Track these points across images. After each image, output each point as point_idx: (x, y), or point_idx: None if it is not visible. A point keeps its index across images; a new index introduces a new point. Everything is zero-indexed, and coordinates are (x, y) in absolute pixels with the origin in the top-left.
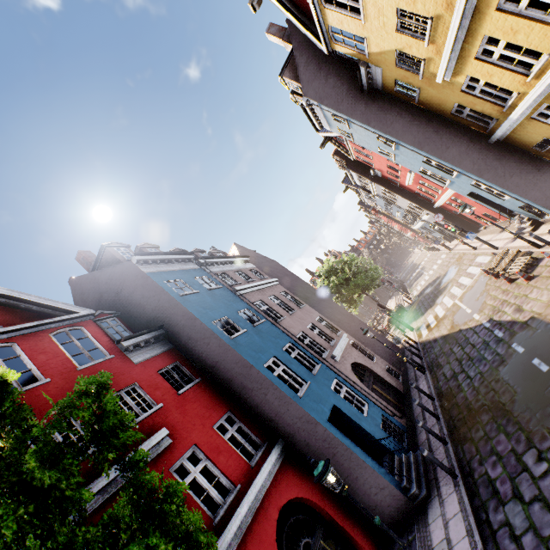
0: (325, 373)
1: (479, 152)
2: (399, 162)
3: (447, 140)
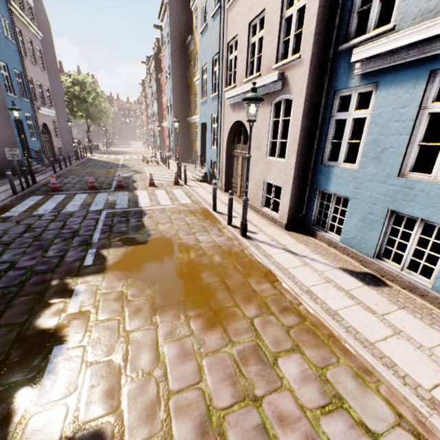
0: (28, 106)
1: (182, 118)
2: (166, 86)
3: (181, 102)
